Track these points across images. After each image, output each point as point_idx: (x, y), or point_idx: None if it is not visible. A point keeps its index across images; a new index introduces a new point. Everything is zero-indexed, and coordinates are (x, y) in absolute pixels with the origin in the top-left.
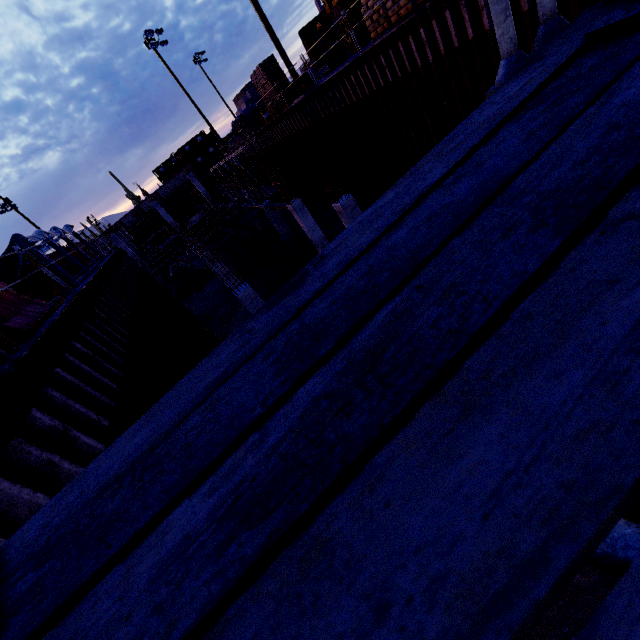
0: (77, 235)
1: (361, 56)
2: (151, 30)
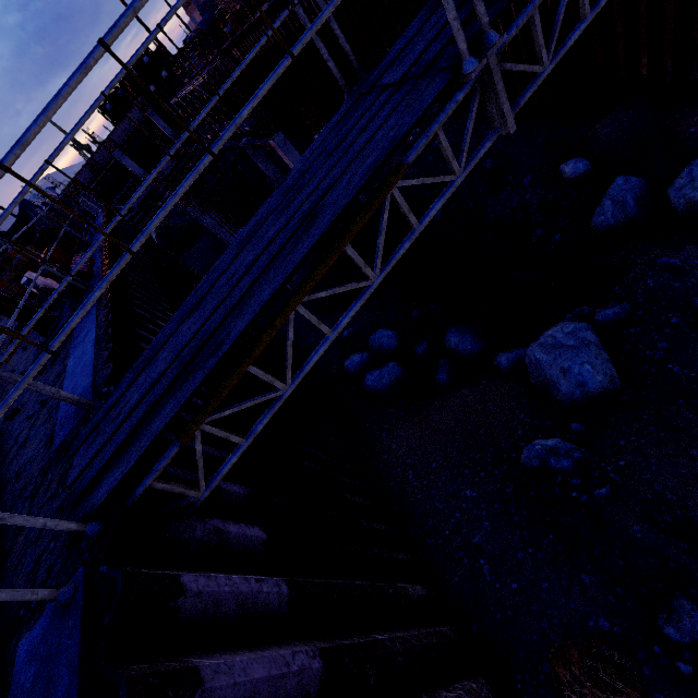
0: (61, 197)
1: None
2: None
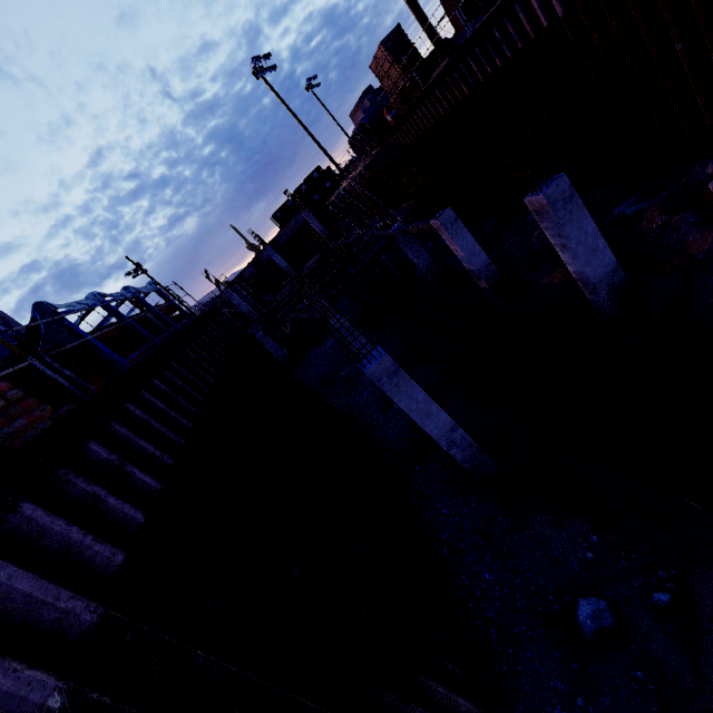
0: (162, 294)
1: None
2: (258, 57)
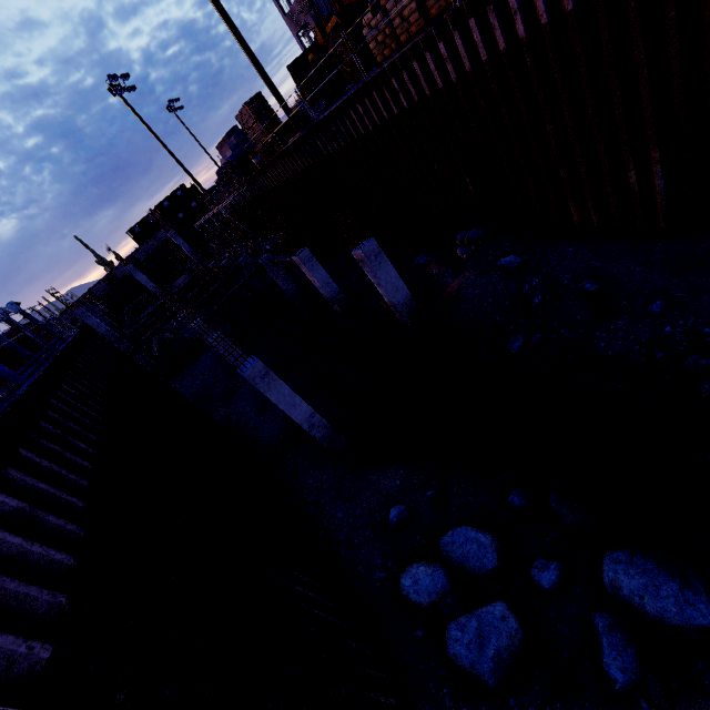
0: (26, 314)
1: (368, 81)
2: (115, 75)
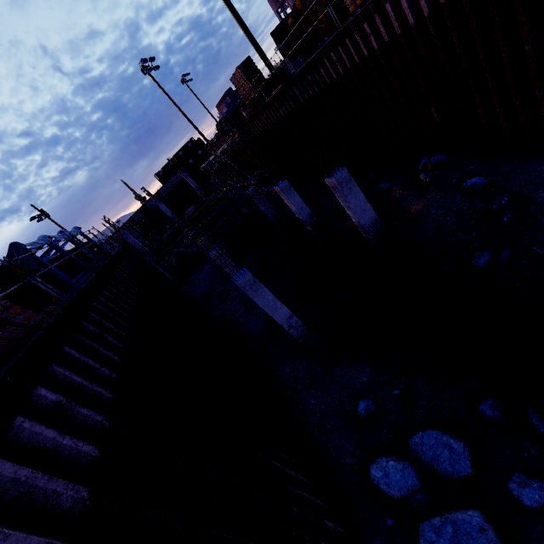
0: (85, 235)
1: (342, 30)
2: (145, 59)
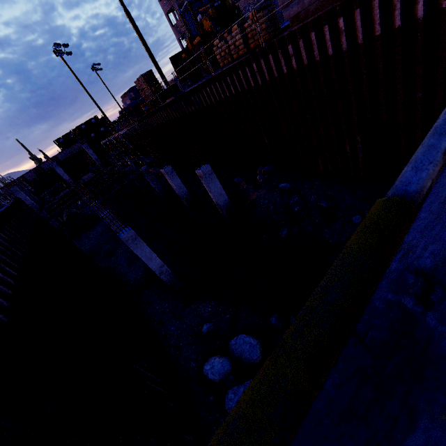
0: None
1: (214, 76)
2: (59, 43)
